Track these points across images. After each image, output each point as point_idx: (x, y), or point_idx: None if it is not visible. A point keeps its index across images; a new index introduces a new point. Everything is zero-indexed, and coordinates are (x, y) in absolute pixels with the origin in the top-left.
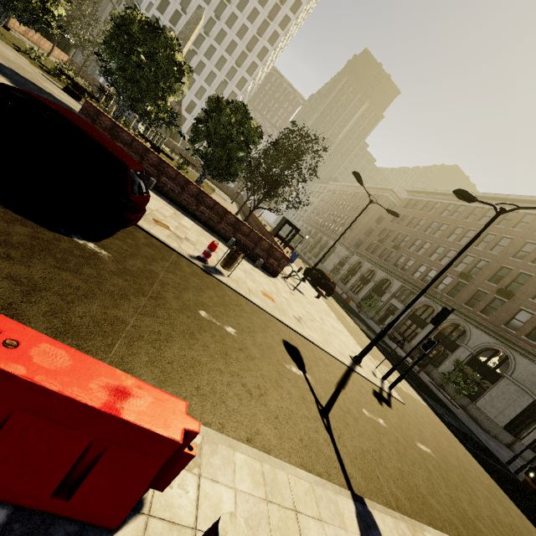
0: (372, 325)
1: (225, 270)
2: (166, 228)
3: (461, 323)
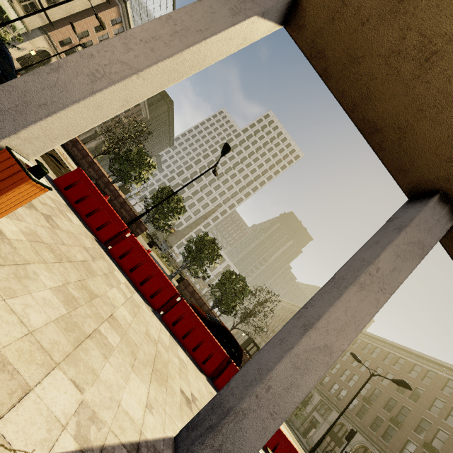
0: (299, 436)
1: None
2: None
3: (368, 446)
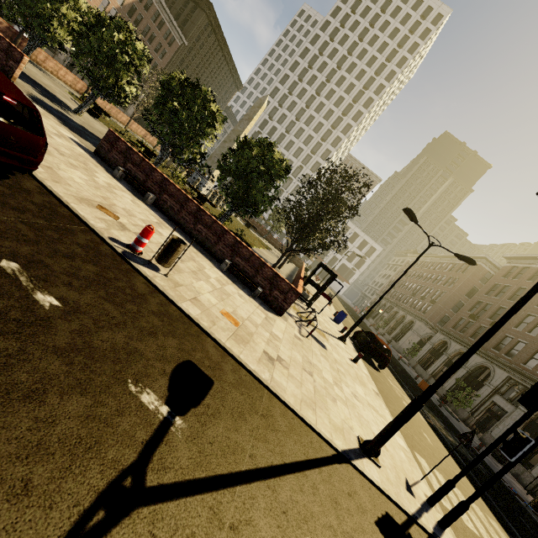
0: (460, 428)
1: (158, 263)
2: (111, 215)
3: None
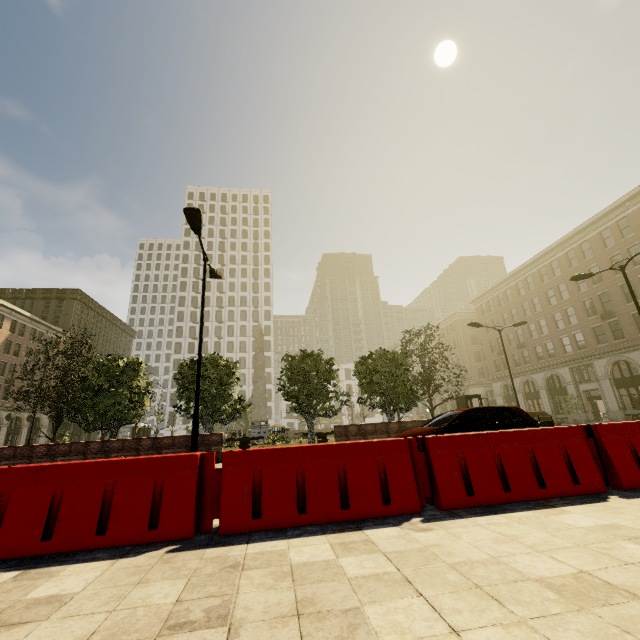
0: None
1: None
2: None
3: None
